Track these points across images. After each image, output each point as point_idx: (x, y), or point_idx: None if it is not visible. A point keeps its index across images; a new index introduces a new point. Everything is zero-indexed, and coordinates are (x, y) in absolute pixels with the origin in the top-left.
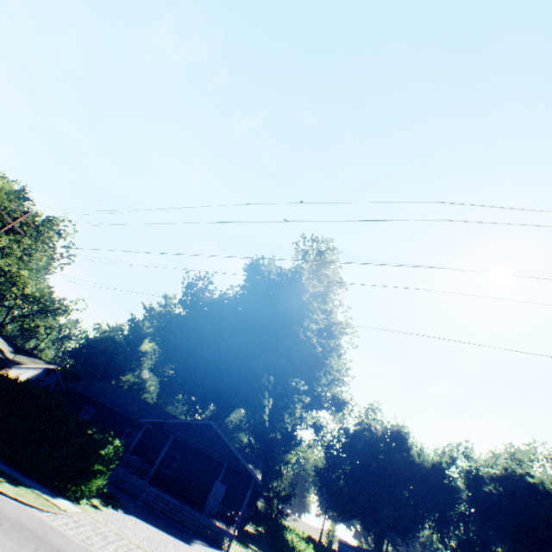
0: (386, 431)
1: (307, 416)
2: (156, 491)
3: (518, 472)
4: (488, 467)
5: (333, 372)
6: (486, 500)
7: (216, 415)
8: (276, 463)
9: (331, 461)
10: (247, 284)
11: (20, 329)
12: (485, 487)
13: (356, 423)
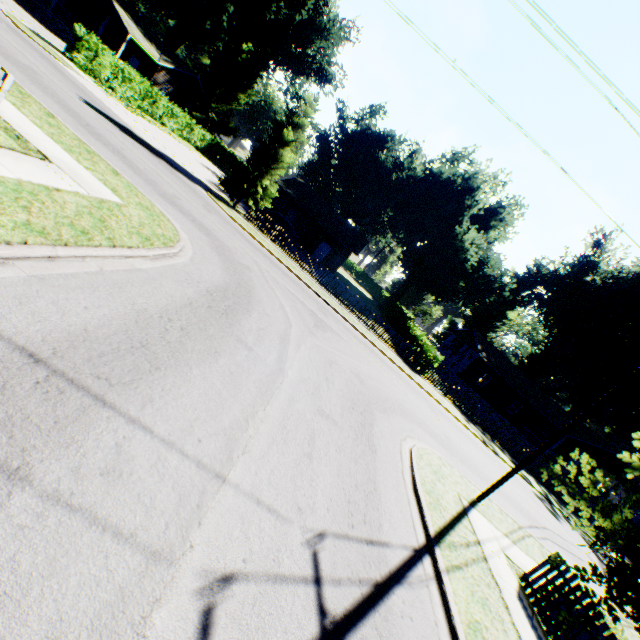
0: (375, 133)
1: (269, 65)
2: (56, 18)
3: (442, 173)
4: (421, 166)
5: (303, 12)
6: (397, 186)
7: (172, 29)
8: (228, 99)
9: (319, 151)
10: None
11: None
12: (400, 174)
13: (354, 120)
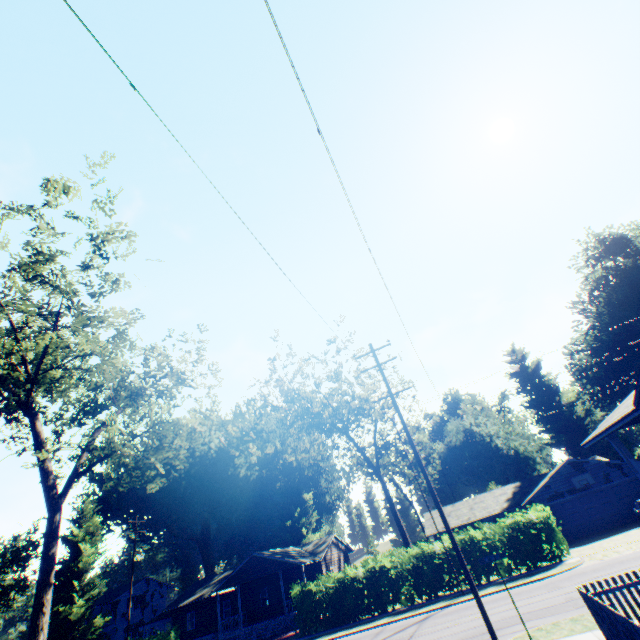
0: None
1: None
2: None
3: None
4: None
5: None
6: None
7: None
8: None
9: None
10: (638, 256)
11: (427, 492)
12: None
13: None
